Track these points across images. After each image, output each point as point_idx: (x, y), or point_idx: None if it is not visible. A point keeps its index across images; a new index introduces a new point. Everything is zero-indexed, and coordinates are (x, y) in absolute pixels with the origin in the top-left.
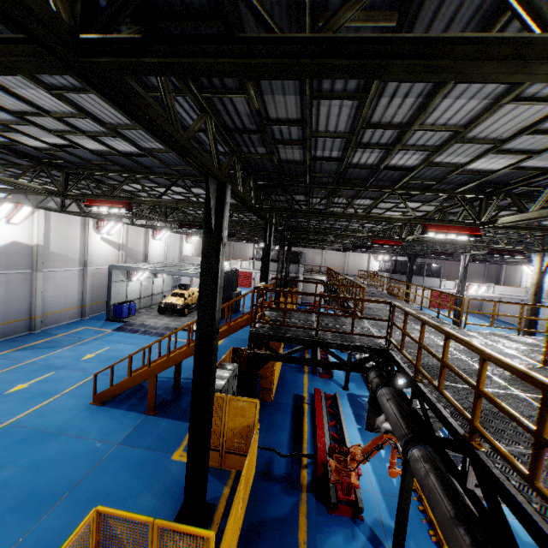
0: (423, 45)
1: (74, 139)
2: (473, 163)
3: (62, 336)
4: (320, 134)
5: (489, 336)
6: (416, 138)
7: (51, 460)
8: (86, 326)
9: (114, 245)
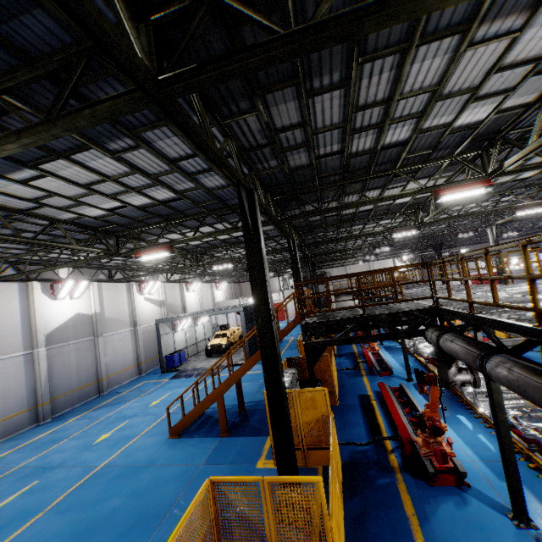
0: (381, 6)
1: (125, 199)
2: (458, 118)
3: (126, 393)
4: (319, 130)
5: (541, 282)
6: (400, 109)
7: (147, 487)
8: (145, 381)
9: (156, 303)
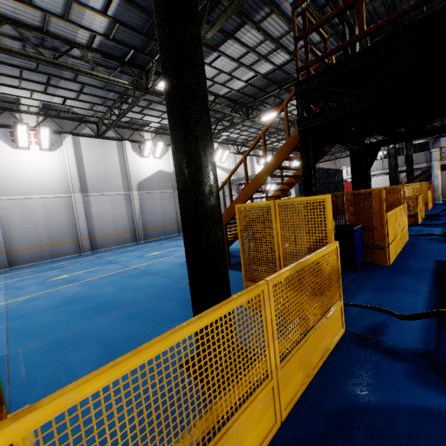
0: None
1: None
2: None
3: None
4: None
5: None
6: None
7: (135, 286)
8: None
9: (226, 171)
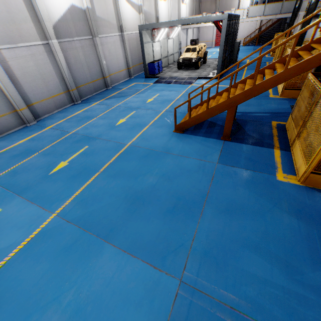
0: None
1: None
2: None
3: (125, 89)
4: None
5: None
6: None
7: (174, 172)
8: (135, 82)
9: (135, 8)
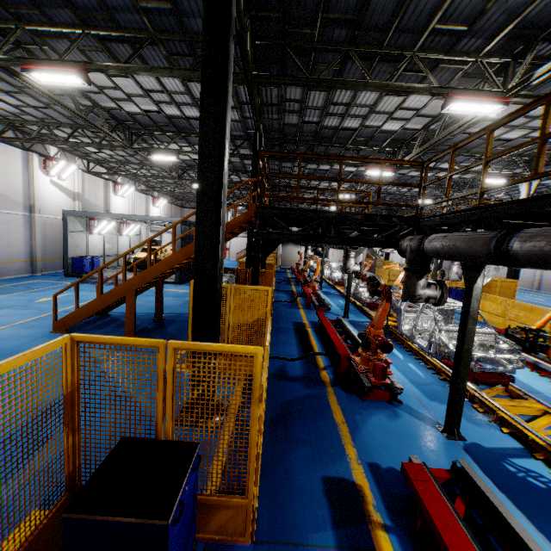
0: None
1: None
2: None
3: (8, 286)
4: None
5: None
6: None
7: None
8: (39, 280)
9: (67, 193)
